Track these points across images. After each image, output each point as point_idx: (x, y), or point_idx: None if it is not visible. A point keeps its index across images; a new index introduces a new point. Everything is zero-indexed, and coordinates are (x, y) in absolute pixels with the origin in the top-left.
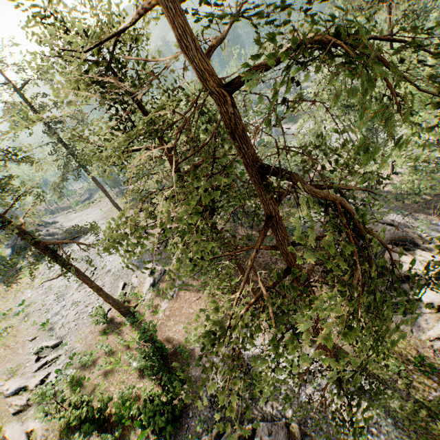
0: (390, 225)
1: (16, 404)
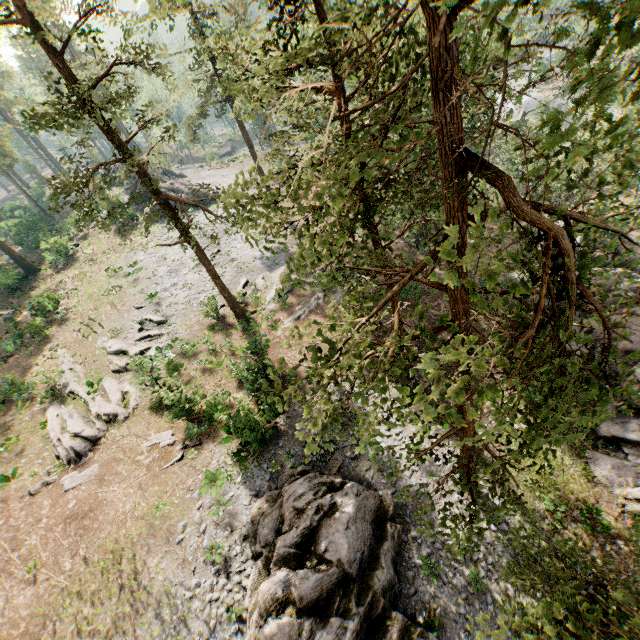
0: None
1: (115, 363)
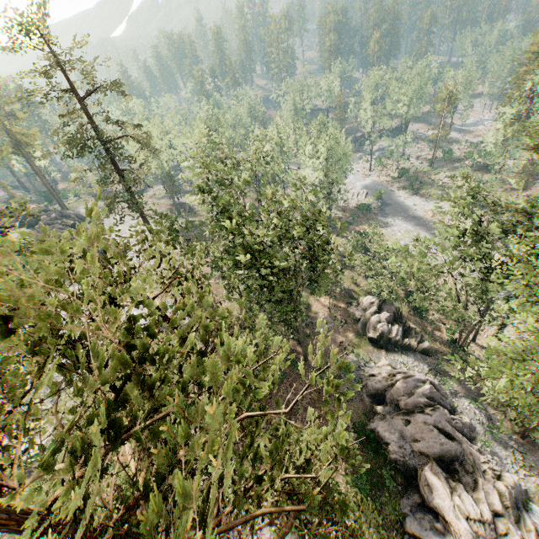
0: (448, 434)
1: None
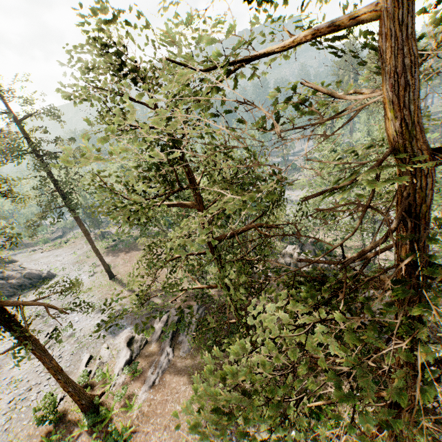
0: None
1: None
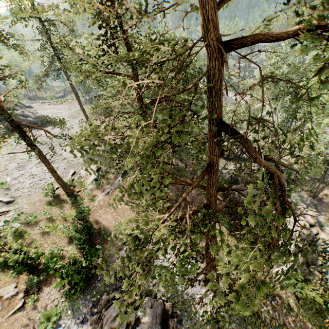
0: None
1: None
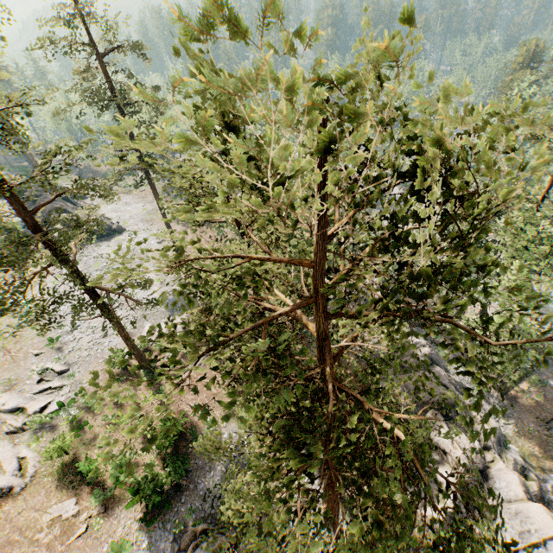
0: (446, 386)
1: (11, 423)
